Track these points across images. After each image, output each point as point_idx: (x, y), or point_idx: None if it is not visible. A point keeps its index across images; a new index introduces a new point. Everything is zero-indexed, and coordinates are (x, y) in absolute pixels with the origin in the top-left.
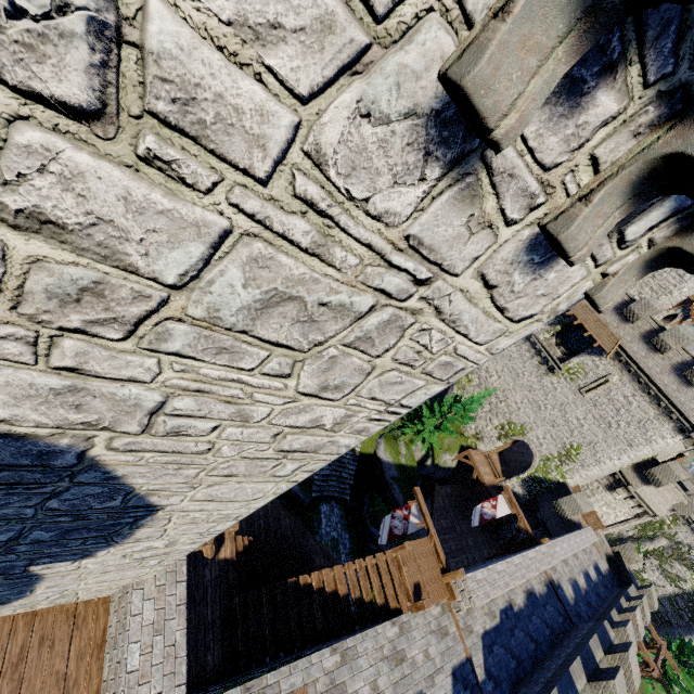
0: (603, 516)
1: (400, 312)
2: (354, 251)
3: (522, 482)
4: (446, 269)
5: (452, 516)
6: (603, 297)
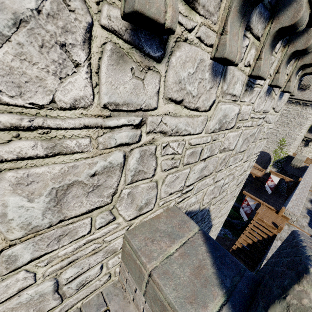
0: (311, 157)
1: (260, 127)
2: (255, 121)
3: (272, 166)
4: (267, 112)
5: (258, 196)
6: (294, 93)
